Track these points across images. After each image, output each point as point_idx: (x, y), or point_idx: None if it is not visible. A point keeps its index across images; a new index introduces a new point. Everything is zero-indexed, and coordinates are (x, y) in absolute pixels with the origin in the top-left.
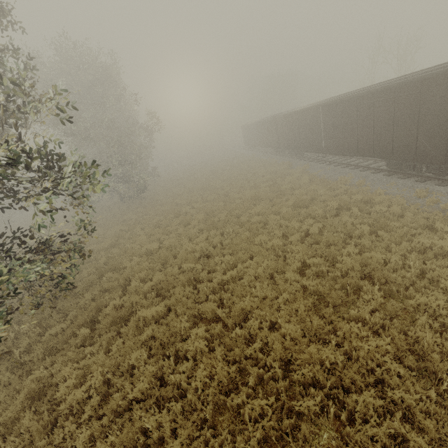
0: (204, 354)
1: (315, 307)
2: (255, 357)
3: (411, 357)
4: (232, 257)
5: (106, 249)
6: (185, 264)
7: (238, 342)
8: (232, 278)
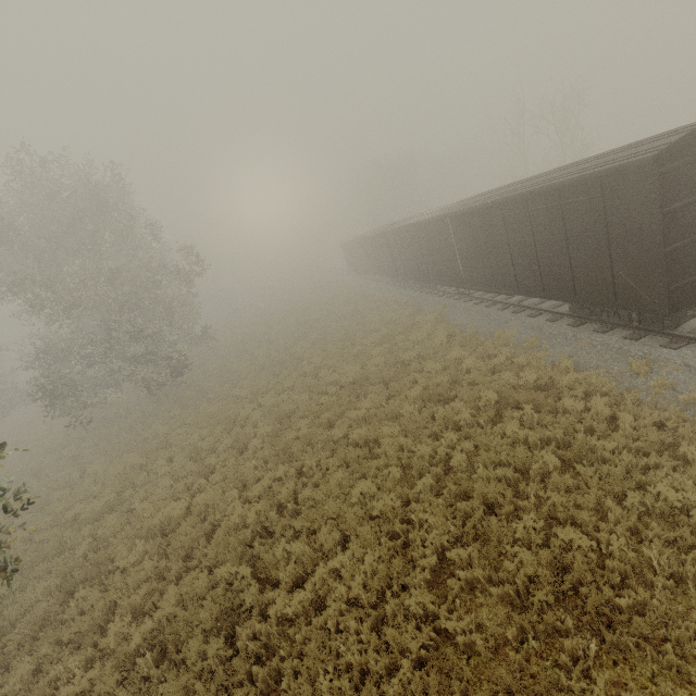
0: None
1: None
2: None
3: None
4: (305, 549)
5: (96, 517)
6: (219, 569)
7: None
8: (303, 608)
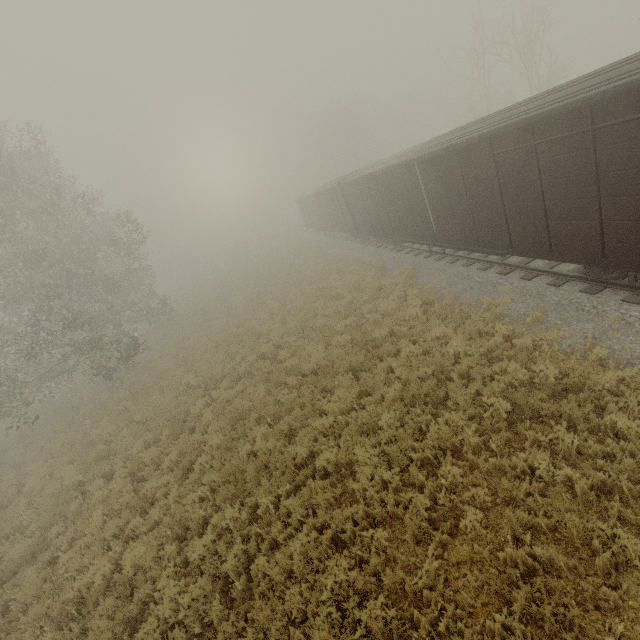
0: None
1: None
2: None
3: None
4: None
5: (14, 569)
6: None
7: None
8: None
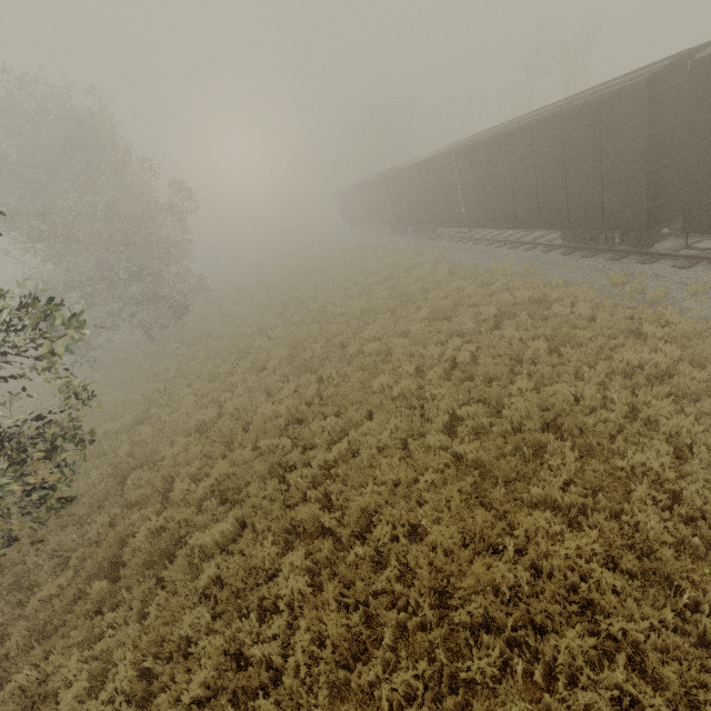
0: (306, 601)
1: (477, 488)
2: (390, 589)
3: (630, 558)
4: (338, 420)
5: (128, 429)
6: (263, 442)
7: (360, 569)
8: (341, 456)
